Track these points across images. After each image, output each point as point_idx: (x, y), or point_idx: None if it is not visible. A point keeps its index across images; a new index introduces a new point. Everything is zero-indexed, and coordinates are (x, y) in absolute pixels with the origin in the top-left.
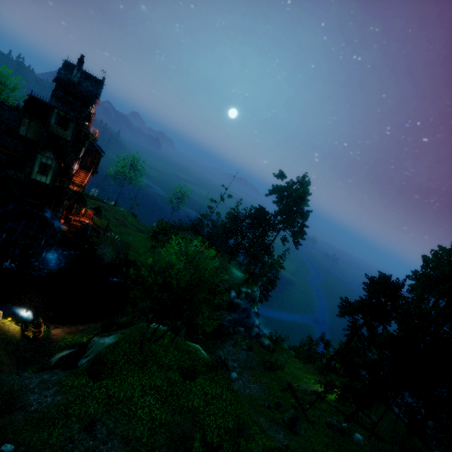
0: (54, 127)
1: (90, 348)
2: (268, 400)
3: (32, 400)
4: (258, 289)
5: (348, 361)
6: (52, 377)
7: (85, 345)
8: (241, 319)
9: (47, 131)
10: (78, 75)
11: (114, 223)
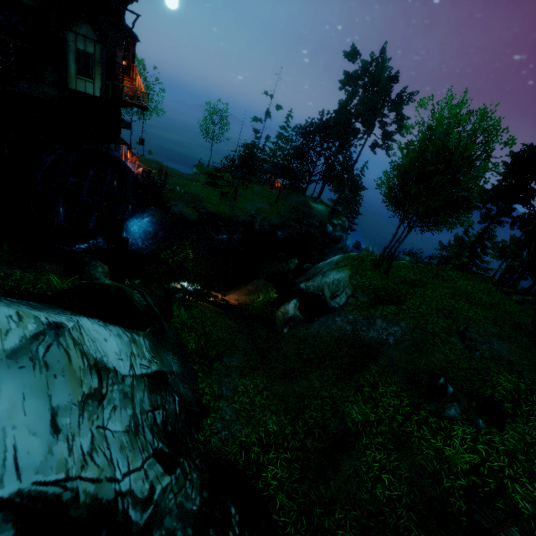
0: None
1: (322, 290)
2: None
3: (375, 336)
4: (346, 219)
5: None
6: (347, 317)
7: (281, 299)
8: None
9: None
10: None
11: (157, 174)
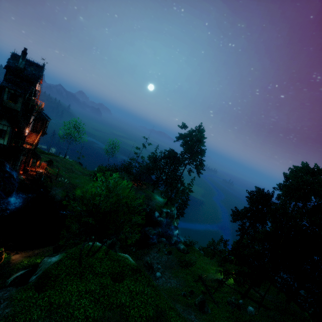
0: (6, 102)
1: (40, 267)
2: (184, 290)
3: None
4: (175, 209)
5: (238, 254)
6: (5, 294)
7: (38, 264)
8: (164, 232)
9: (1, 105)
10: (23, 62)
11: (63, 170)
